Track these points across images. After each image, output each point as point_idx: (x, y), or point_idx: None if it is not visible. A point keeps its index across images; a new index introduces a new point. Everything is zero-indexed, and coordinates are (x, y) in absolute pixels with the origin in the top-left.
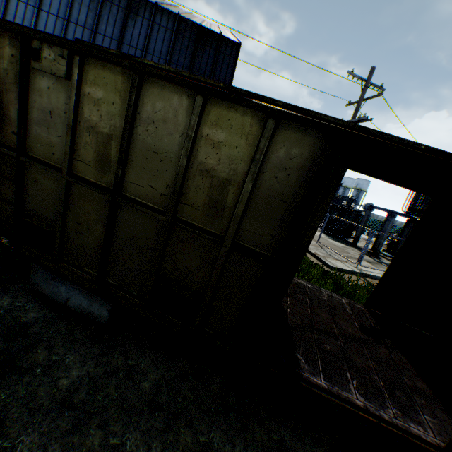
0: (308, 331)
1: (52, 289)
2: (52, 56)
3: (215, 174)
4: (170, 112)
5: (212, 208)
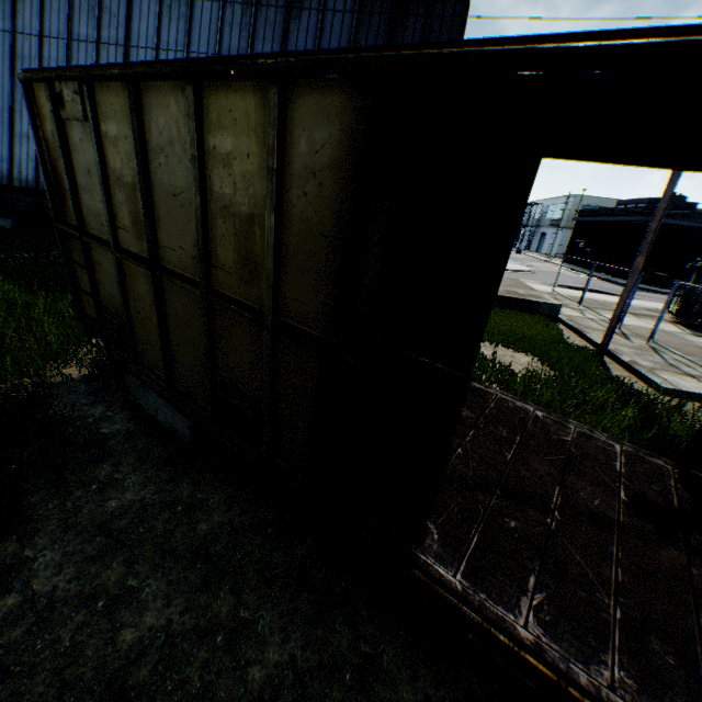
0: (481, 490)
1: (144, 399)
2: (71, 96)
3: (236, 210)
4: (173, 128)
5: (245, 268)
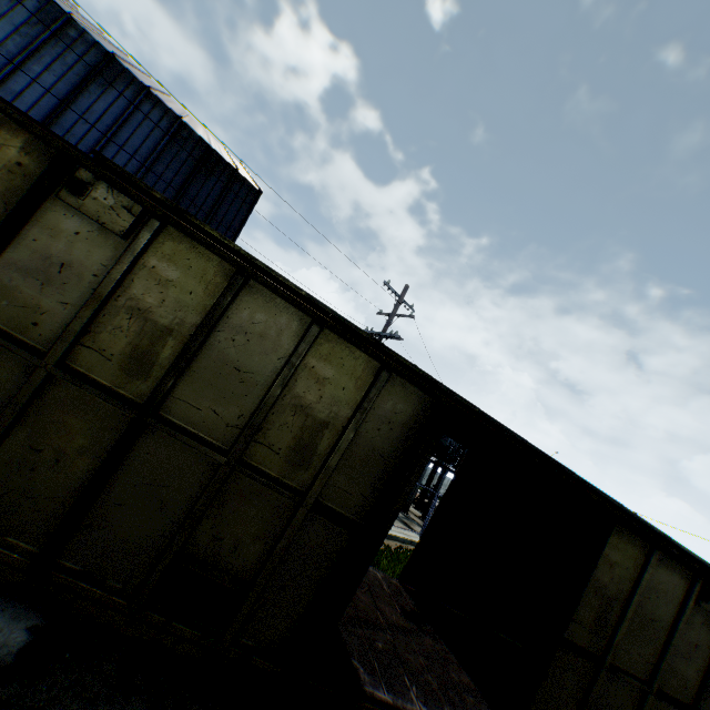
0: (356, 624)
1: None
2: (110, 200)
3: (312, 412)
4: (273, 329)
5: (298, 454)
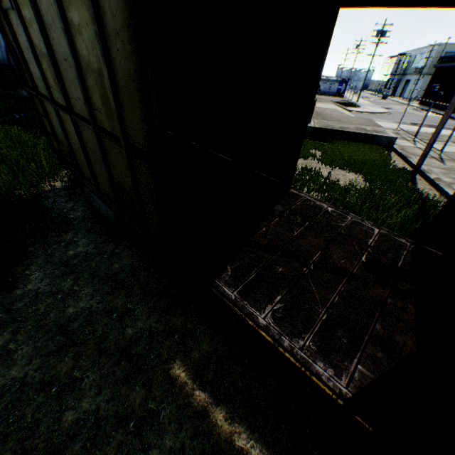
0: (268, 251)
1: (93, 199)
2: None
3: (93, 67)
4: (51, 8)
5: (107, 109)
